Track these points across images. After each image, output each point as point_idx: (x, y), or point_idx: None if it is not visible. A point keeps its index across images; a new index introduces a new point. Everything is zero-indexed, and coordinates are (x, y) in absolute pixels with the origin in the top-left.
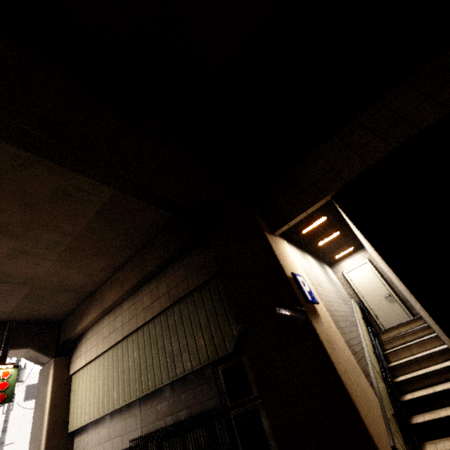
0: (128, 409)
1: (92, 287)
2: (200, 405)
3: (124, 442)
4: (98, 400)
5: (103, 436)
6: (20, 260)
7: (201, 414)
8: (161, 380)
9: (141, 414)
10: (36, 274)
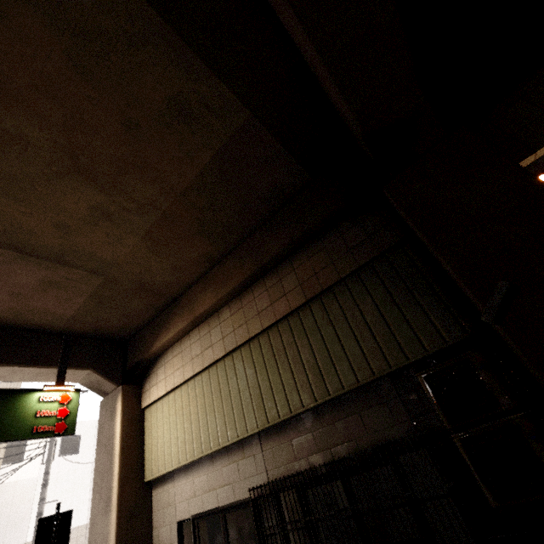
0: (239, 448)
1: (176, 291)
2: (375, 434)
3: (237, 492)
4: (191, 437)
5: (199, 485)
6: (99, 229)
7: (382, 446)
8: (300, 403)
9: (264, 453)
10: (114, 258)
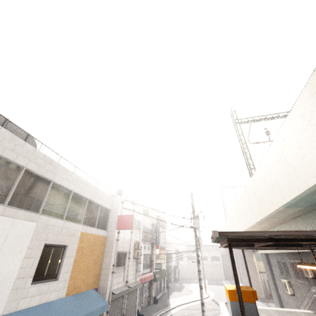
0: None
1: None
2: None
3: None
4: None
5: None
6: None
7: None
8: None
9: None
10: None
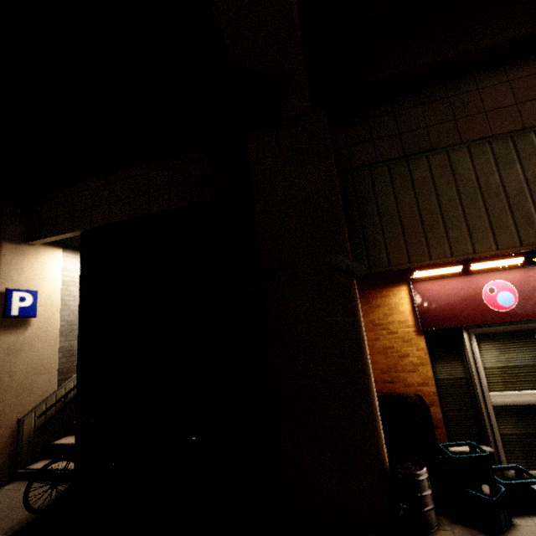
0: None
1: None
2: None
3: None
4: None
5: None
6: None
7: None
8: None
9: None
10: None
